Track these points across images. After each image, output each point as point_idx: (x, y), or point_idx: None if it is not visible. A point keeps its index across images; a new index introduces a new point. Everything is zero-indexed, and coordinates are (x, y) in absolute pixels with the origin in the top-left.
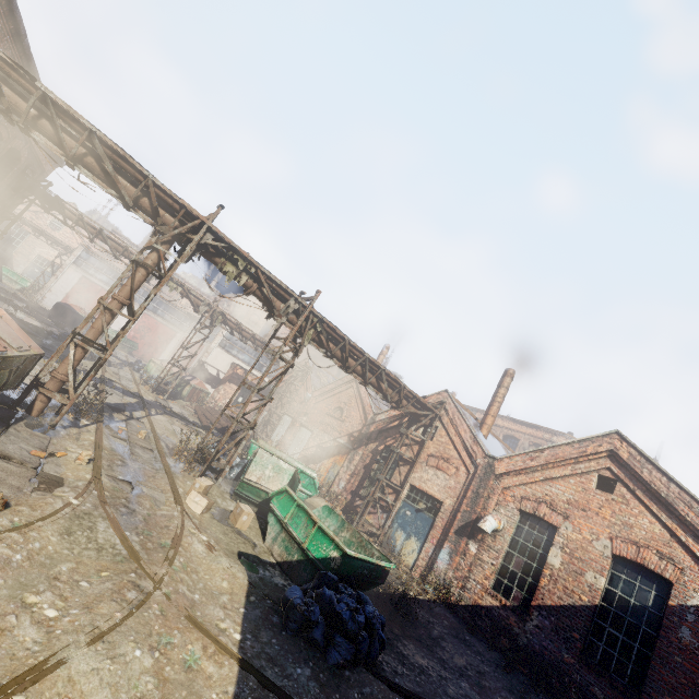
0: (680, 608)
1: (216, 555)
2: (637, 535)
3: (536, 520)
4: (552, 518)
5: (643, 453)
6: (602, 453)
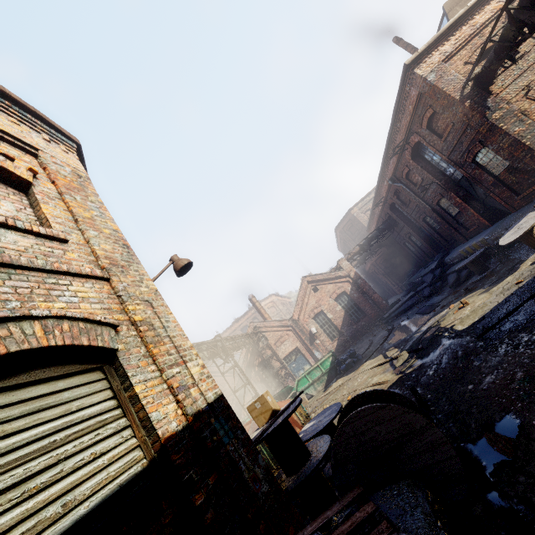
0: (350, 293)
1: (329, 389)
2: (332, 291)
3: (317, 315)
4: (319, 310)
5: (312, 275)
6: (307, 284)
